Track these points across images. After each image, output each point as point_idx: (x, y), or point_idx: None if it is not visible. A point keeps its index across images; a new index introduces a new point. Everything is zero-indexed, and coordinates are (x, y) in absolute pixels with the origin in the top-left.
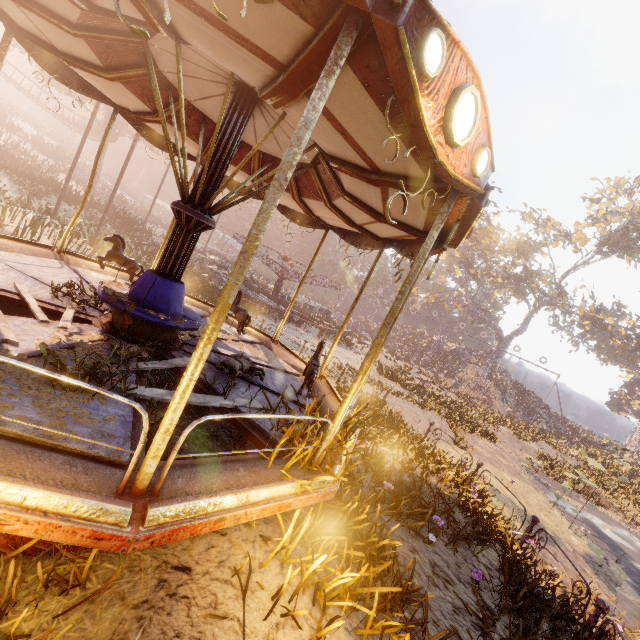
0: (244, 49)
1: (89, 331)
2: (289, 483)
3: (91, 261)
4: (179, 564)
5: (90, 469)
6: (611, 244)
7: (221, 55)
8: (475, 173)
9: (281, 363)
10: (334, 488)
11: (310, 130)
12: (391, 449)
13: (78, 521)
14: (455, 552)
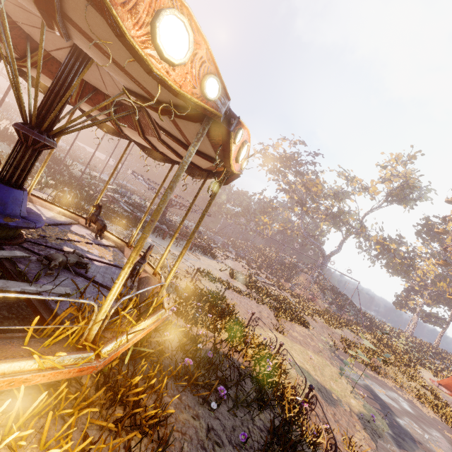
0: None
1: None
2: (32, 359)
3: None
4: None
5: None
6: (393, 196)
7: None
8: (206, 95)
9: (124, 262)
10: (95, 364)
11: None
12: (212, 332)
13: None
14: (236, 417)
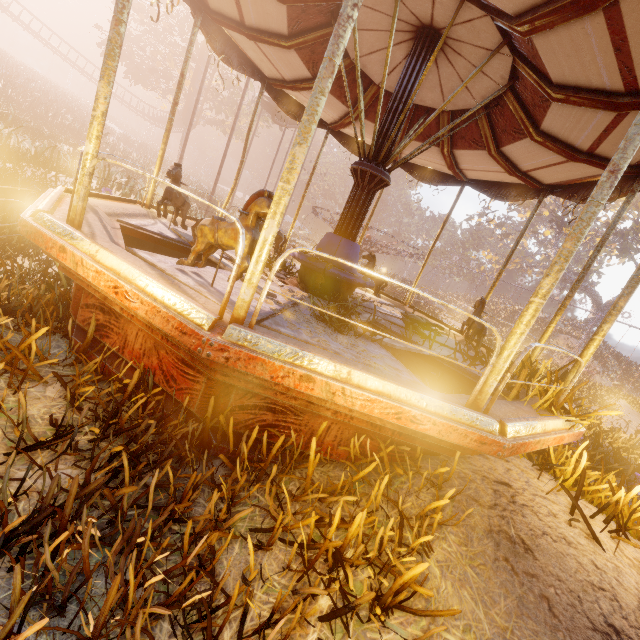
0: None
1: (295, 290)
2: (559, 419)
3: None
4: (497, 479)
5: (427, 390)
6: None
7: None
8: None
9: None
10: (583, 429)
11: None
12: None
13: (466, 426)
14: None
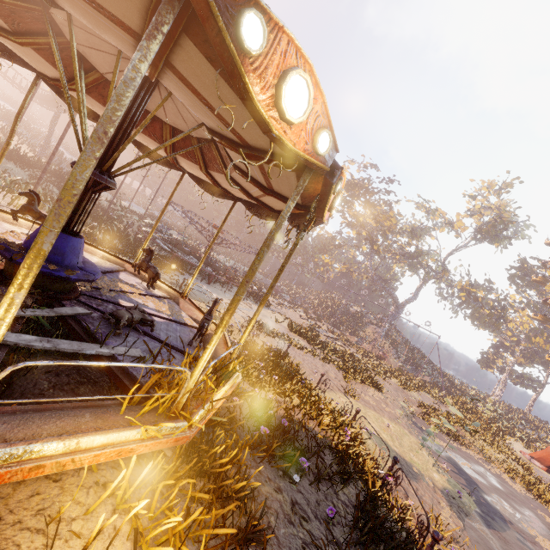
0: (103, 16)
1: None
2: (135, 429)
3: (8, 214)
4: None
5: None
6: (483, 232)
7: (92, 22)
8: (317, 151)
9: (183, 316)
10: (189, 433)
11: (131, 88)
12: (281, 396)
13: None
14: (318, 490)
